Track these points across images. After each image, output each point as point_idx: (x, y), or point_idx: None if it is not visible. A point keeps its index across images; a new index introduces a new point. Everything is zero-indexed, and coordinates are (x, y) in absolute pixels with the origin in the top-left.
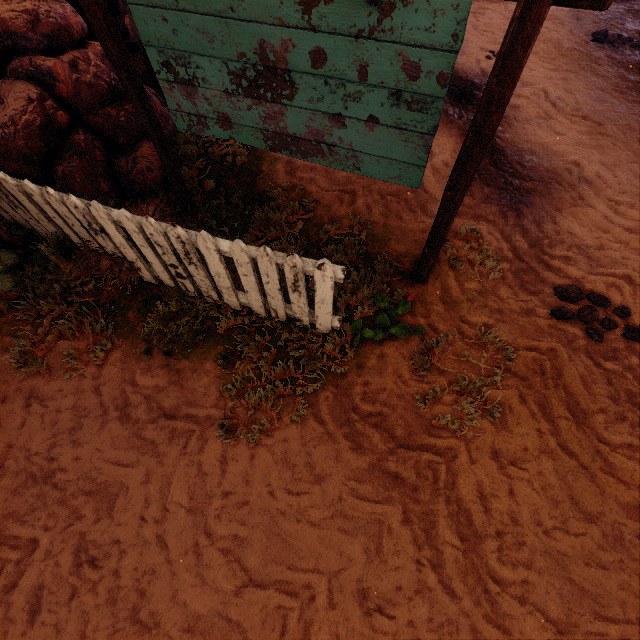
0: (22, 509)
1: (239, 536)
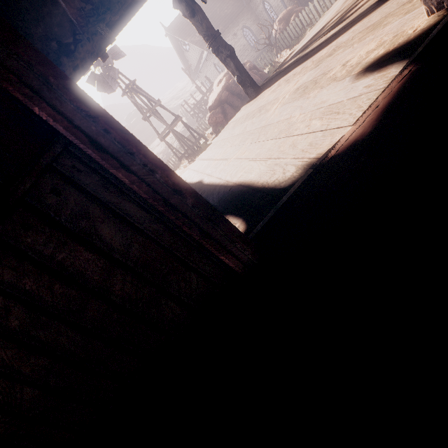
0: None
1: None
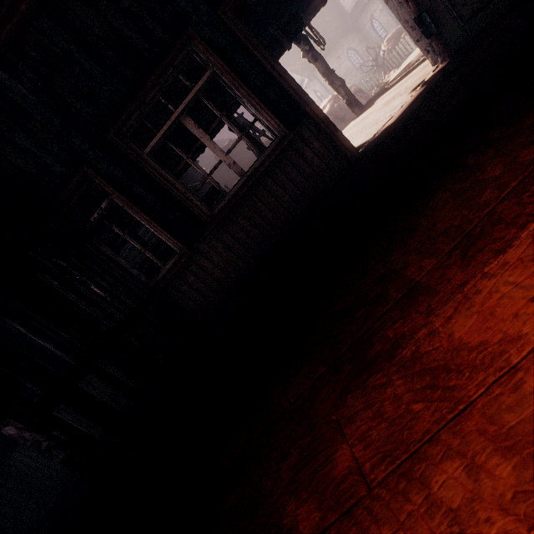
0: None
1: None
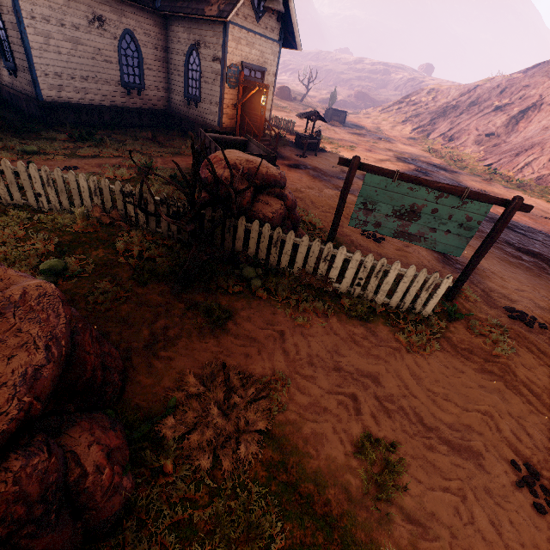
0: (336, 382)
1: (445, 393)
